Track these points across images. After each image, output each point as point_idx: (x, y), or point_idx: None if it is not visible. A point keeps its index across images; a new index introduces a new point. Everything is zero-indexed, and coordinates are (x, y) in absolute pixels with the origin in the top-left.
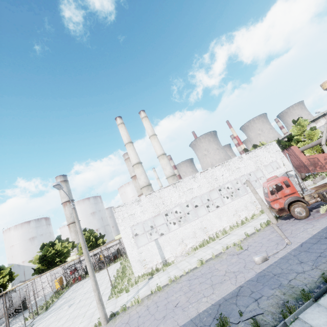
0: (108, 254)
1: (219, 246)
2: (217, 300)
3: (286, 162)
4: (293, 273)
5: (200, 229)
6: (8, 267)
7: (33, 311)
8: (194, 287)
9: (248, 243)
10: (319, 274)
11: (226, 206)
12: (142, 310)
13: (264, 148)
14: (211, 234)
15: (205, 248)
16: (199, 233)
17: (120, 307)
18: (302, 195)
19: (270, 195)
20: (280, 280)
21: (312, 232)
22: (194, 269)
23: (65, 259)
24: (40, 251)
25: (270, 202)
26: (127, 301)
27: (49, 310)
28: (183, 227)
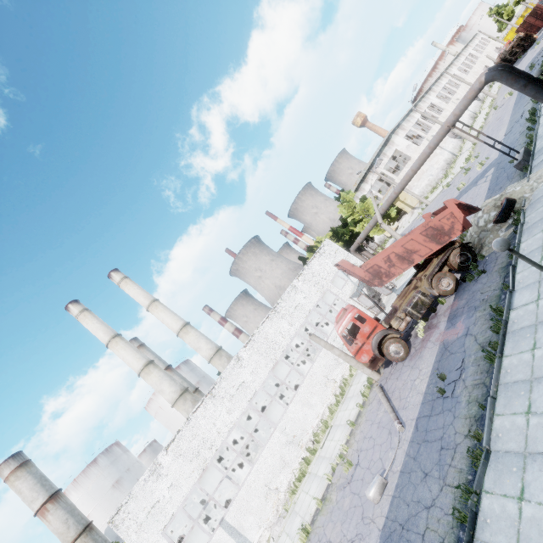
0: None
1: (324, 467)
2: None
3: (355, 260)
4: (422, 512)
5: (287, 446)
6: None
7: None
8: None
9: (357, 446)
10: (451, 500)
11: (308, 377)
12: None
13: (319, 255)
14: (307, 441)
15: (307, 481)
16: (288, 454)
17: None
18: (386, 324)
19: (349, 347)
20: (411, 542)
21: (421, 387)
22: None
23: None
24: None
25: (354, 357)
26: None
27: None
28: (259, 462)
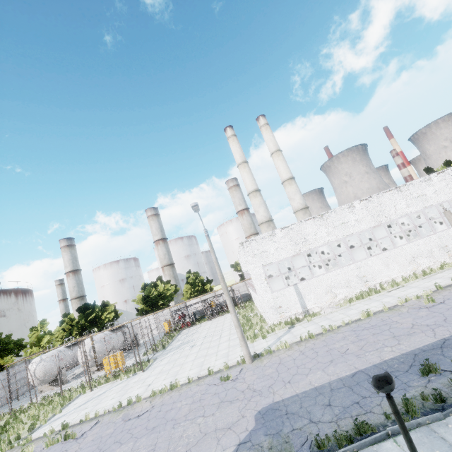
0: (217, 303)
1: (390, 299)
2: (410, 350)
3: None
4: None
5: (356, 277)
6: (112, 304)
7: (148, 349)
8: (366, 338)
9: (442, 297)
10: None
11: (398, 249)
12: (296, 354)
13: None
14: (372, 285)
15: (366, 301)
16: (354, 282)
17: (261, 351)
18: None
19: None
20: None
21: None
22: (357, 321)
23: (168, 303)
24: (142, 291)
25: None
26: (269, 346)
27: (167, 349)
28: (332, 273)
